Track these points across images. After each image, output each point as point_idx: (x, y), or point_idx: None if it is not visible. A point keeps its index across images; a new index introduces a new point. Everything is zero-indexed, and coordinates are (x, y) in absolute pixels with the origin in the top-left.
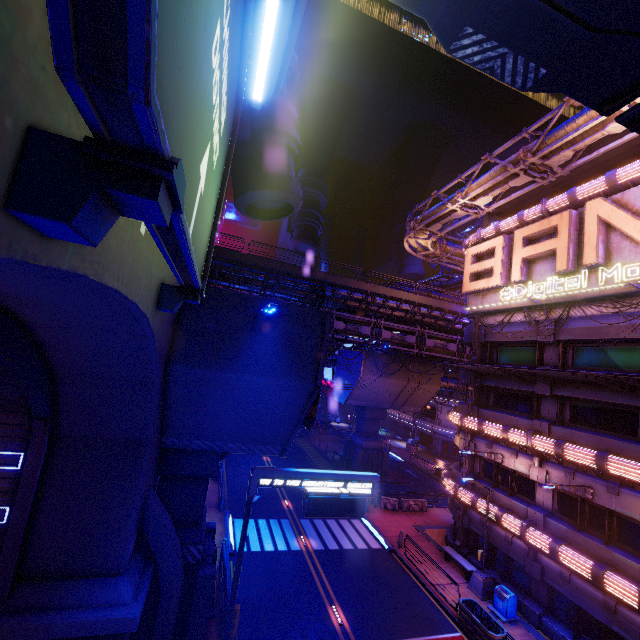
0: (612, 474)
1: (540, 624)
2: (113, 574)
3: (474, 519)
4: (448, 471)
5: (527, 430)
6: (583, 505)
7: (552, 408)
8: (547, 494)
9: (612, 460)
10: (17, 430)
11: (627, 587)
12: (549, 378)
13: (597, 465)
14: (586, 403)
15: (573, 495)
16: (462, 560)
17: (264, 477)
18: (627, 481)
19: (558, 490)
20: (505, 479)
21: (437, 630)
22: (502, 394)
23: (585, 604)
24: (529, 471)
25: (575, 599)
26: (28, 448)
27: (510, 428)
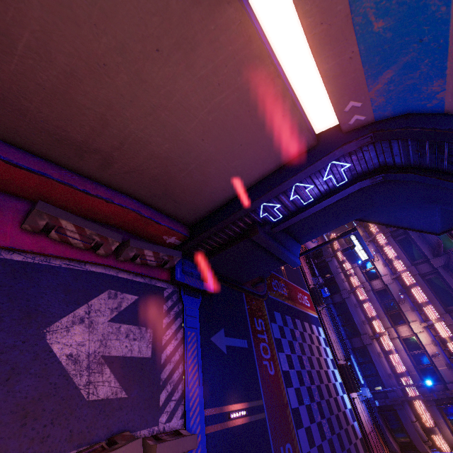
0: (422, 308)
1: (328, 304)
2: (300, 243)
3: (334, 262)
4: (336, 235)
5: (408, 268)
6: (390, 300)
7: (426, 270)
8: (380, 285)
9: (431, 307)
10: (362, 167)
11: (382, 327)
12: (448, 265)
13: (422, 303)
14: (443, 283)
15: (390, 294)
16: (315, 269)
17: (354, 235)
18: (423, 313)
19: (386, 288)
20: (365, 264)
21: (304, 288)
22: (408, 241)
23: (354, 315)
24: (384, 275)
25: (352, 312)
26: (356, 183)
27: (399, 259)
